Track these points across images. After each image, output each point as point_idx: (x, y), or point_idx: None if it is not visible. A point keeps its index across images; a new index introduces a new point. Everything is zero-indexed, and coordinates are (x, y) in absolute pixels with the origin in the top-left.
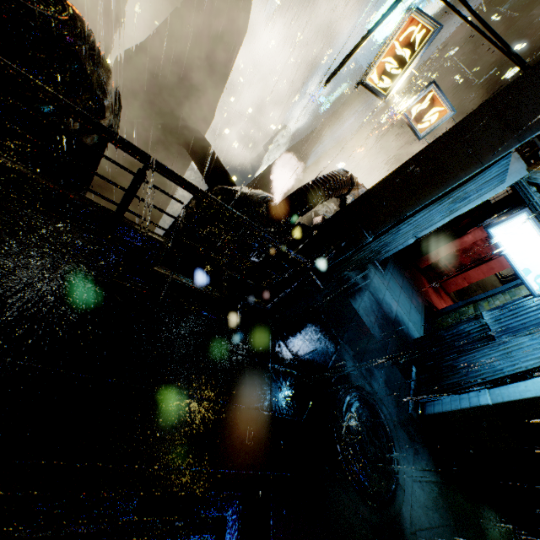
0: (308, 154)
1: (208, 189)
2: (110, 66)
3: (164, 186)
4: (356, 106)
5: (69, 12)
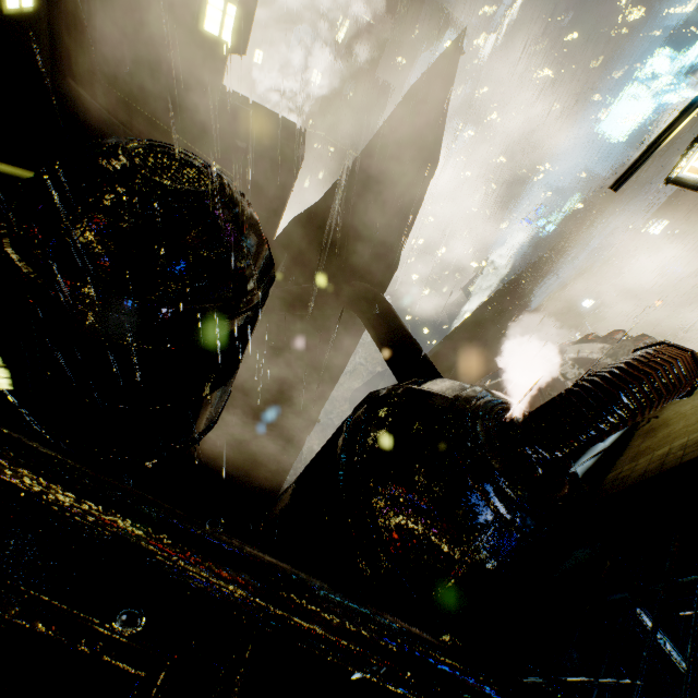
0: (530, 294)
1: (384, 391)
2: (284, 231)
3: (334, 356)
4: (602, 222)
5: (217, 182)
